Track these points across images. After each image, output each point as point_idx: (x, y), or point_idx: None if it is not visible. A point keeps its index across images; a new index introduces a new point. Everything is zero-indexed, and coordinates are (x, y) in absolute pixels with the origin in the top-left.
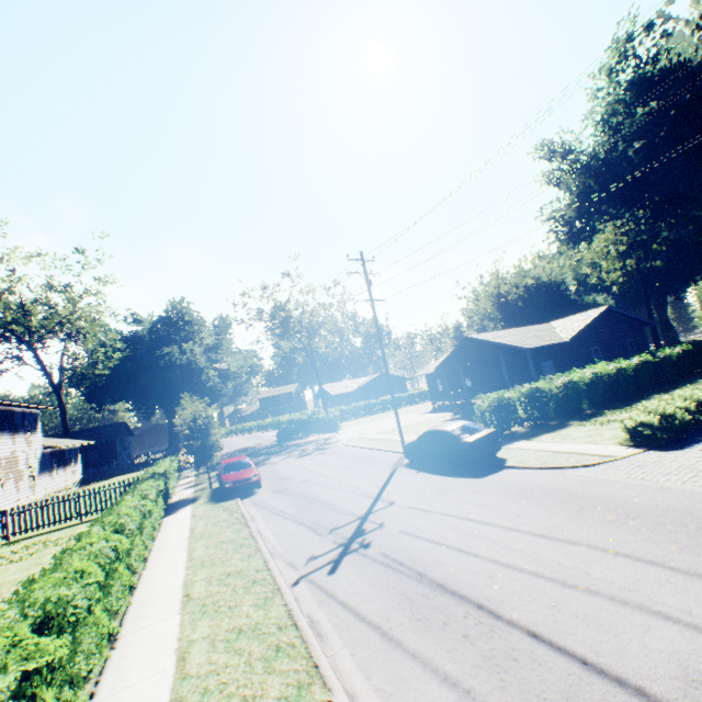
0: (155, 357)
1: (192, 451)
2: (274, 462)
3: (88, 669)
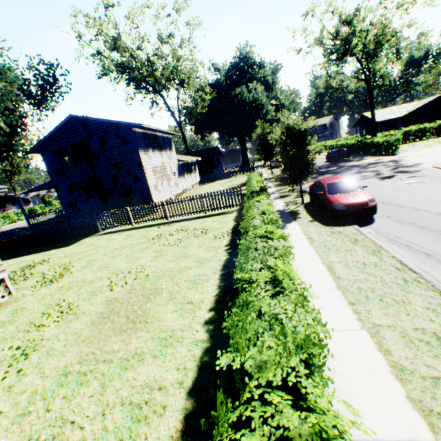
0: (230, 97)
1: (288, 168)
2: None
3: None
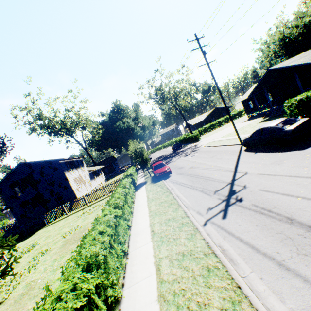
0: (114, 128)
1: (138, 163)
2: (174, 161)
3: (117, 275)
